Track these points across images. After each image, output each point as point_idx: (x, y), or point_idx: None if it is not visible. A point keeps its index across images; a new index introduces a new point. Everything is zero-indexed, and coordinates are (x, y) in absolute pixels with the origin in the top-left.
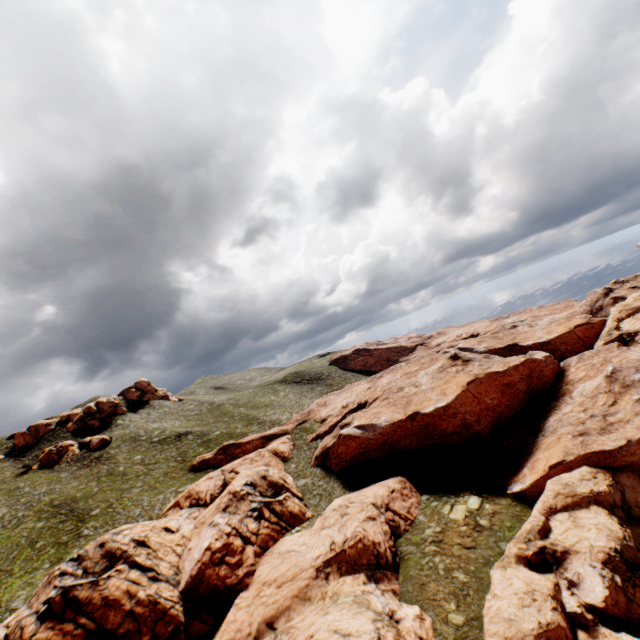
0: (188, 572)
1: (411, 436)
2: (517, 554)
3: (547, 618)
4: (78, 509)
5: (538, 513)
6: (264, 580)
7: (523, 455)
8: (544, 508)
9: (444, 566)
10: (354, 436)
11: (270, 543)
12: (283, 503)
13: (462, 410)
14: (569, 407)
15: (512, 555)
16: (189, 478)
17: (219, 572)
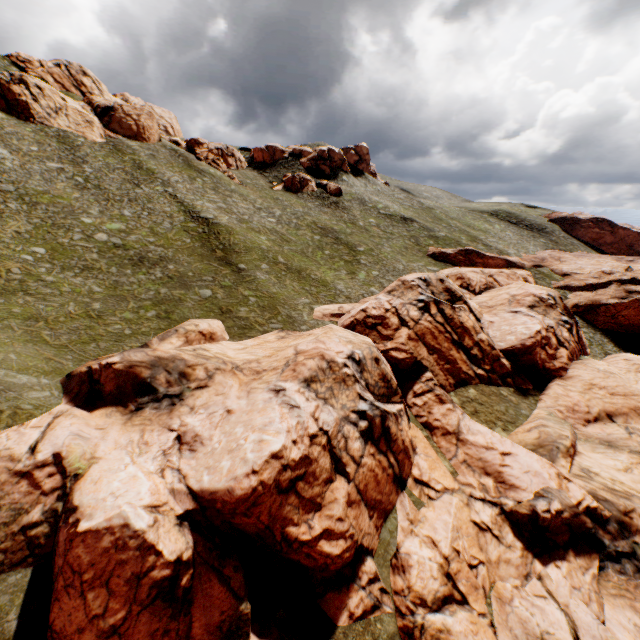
0: (513, 340)
1: None
2: None
3: None
4: (342, 240)
5: None
6: (590, 382)
7: None
8: None
9: None
10: None
11: (573, 356)
12: (580, 330)
13: None
14: None
15: None
16: (430, 262)
17: (540, 354)
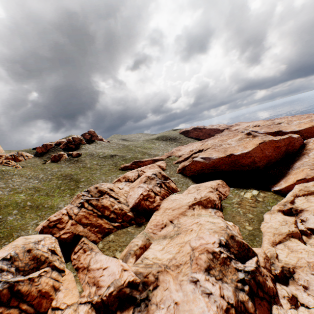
0: (133, 202)
1: (226, 165)
2: (278, 209)
3: (292, 229)
4: (74, 178)
5: (290, 196)
6: (166, 208)
7: (280, 177)
8: (293, 195)
9: (242, 212)
10: (200, 161)
11: (165, 197)
12: (169, 183)
13: (254, 155)
14: (307, 159)
15: (276, 210)
16: (120, 172)
17: (146, 203)
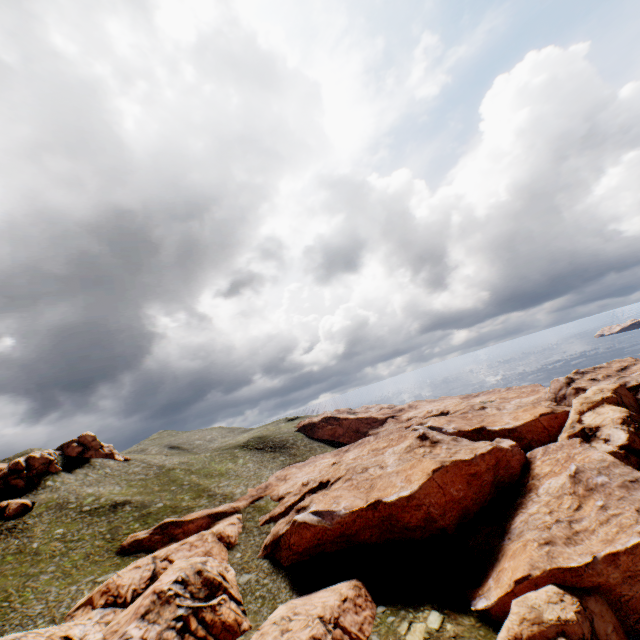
0: None
1: (372, 527)
2: None
3: None
4: None
5: None
6: None
7: (489, 561)
8: (509, 637)
9: None
10: (309, 524)
11: None
12: (216, 609)
13: (426, 501)
14: (535, 506)
15: None
16: (114, 563)
17: None
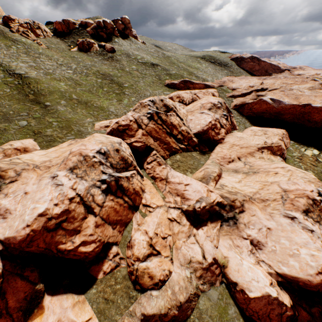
0: (199, 128)
1: (292, 115)
2: None
3: None
4: (115, 81)
5: None
6: (233, 143)
7: None
8: None
9: (304, 167)
10: (268, 103)
11: (228, 132)
12: (232, 118)
13: None
14: None
15: None
16: (166, 89)
17: (212, 133)
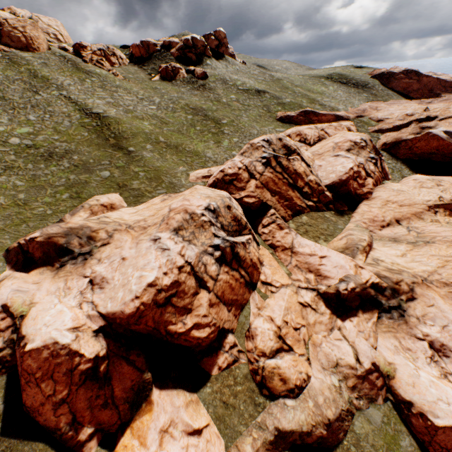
0: (334, 177)
1: None
2: None
3: None
4: (210, 116)
5: None
6: (386, 199)
7: None
8: None
9: None
10: (441, 138)
11: (377, 182)
12: (383, 163)
13: None
14: None
15: None
16: (279, 125)
17: (353, 185)
